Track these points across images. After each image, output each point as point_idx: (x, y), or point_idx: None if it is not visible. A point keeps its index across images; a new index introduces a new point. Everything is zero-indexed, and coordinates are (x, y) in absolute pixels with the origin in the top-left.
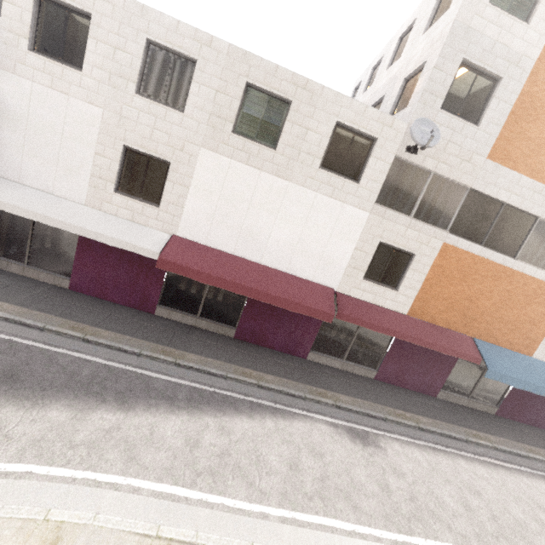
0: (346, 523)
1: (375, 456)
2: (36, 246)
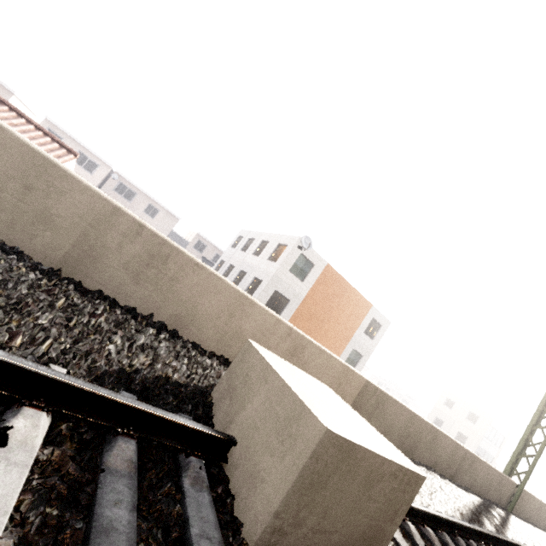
0: None
1: None
2: None
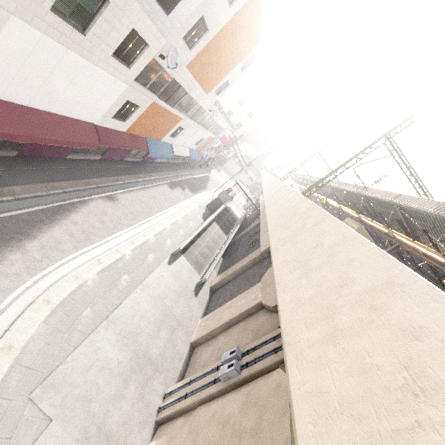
0: (123, 231)
1: (119, 204)
2: None
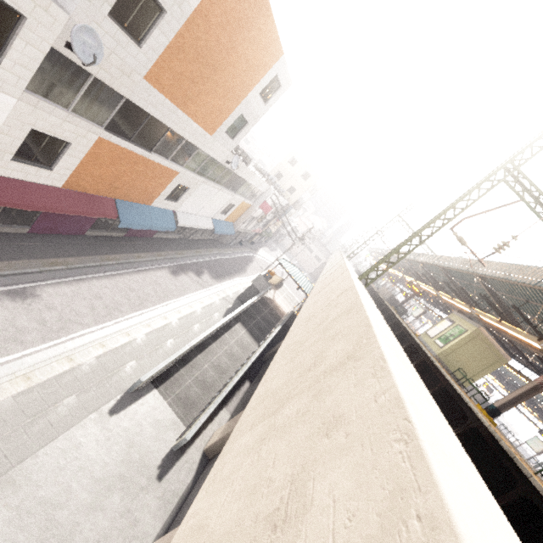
0: (17, 354)
1: (34, 304)
2: None
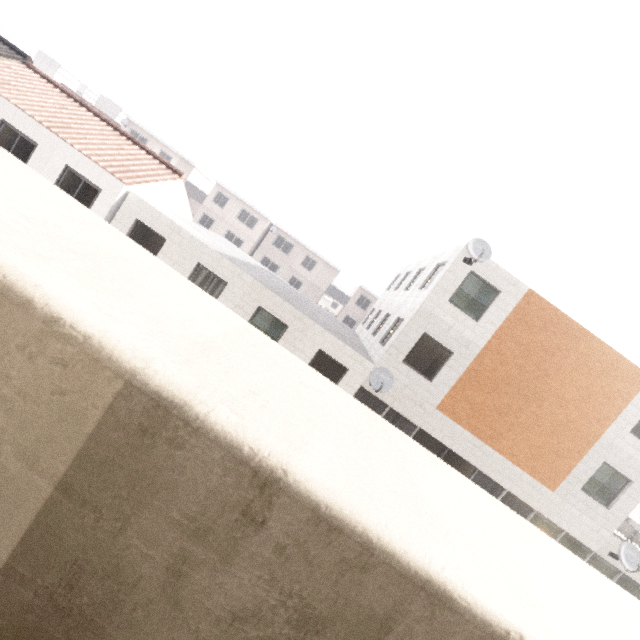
0: None
1: None
2: None
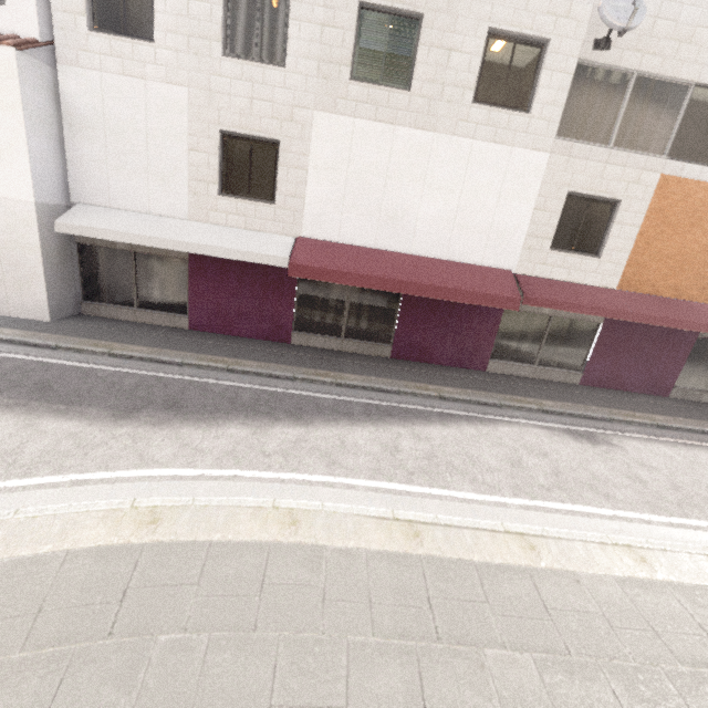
0: (601, 509)
1: (612, 453)
2: (142, 284)
